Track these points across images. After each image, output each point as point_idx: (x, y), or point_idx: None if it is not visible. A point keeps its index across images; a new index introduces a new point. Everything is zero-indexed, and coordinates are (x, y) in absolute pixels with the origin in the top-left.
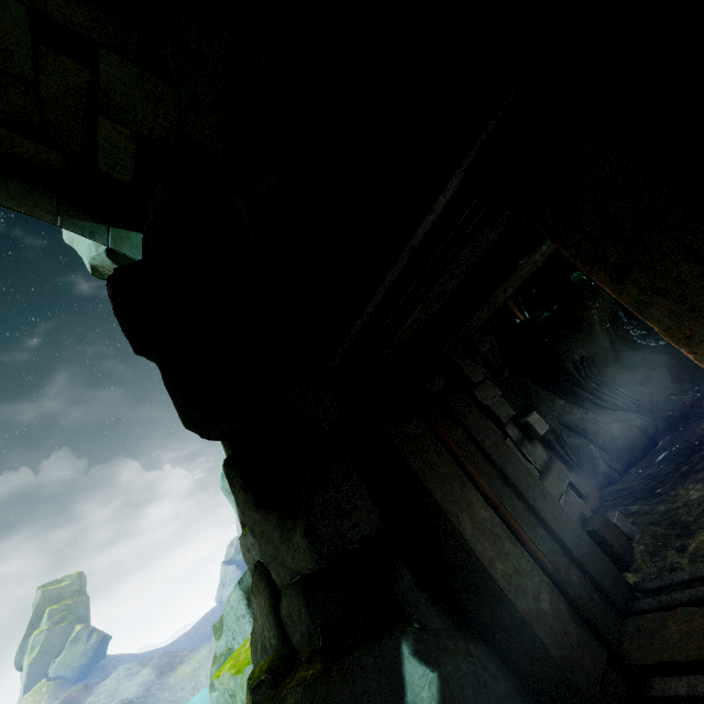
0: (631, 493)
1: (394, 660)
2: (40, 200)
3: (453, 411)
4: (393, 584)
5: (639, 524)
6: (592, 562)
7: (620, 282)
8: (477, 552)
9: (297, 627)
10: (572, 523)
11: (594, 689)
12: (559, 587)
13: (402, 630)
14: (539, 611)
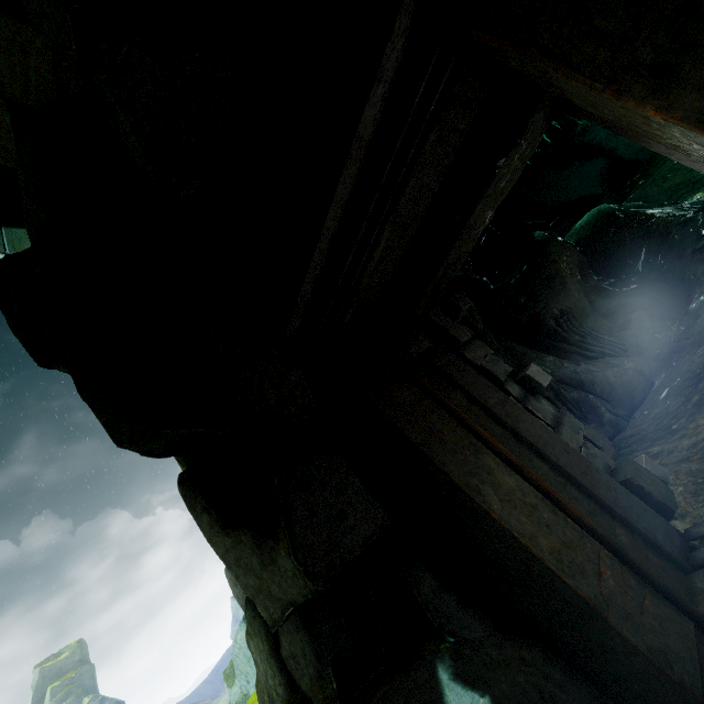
0: (645, 435)
1: (431, 692)
2: None
3: (446, 374)
4: (412, 592)
5: (668, 464)
6: (636, 516)
7: (667, 90)
8: (513, 530)
9: (304, 669)
10: (603, 475)
11: (695, 677)
12: (617, 554)
13: (434, 650)
14: (603, 589)
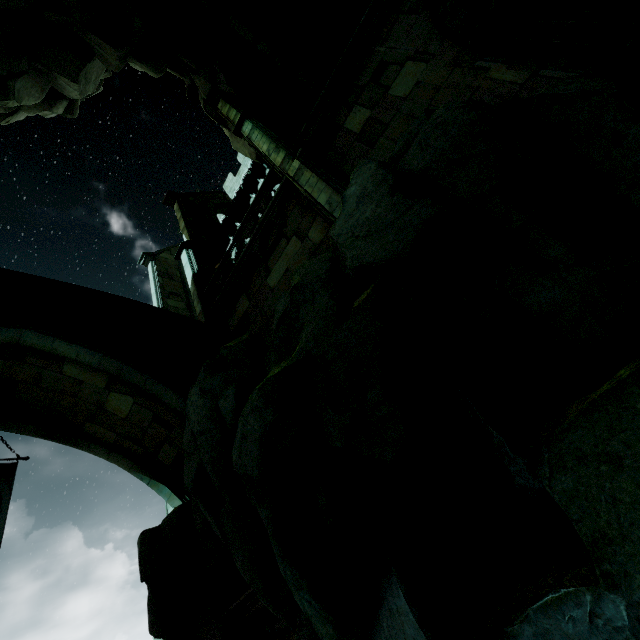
0: None
1: None
2: (125, 462)
3: None
4: None
5: None
6: None
7: None
8: None
9: None
10: None
11: None
12: None
13: None
14: None
